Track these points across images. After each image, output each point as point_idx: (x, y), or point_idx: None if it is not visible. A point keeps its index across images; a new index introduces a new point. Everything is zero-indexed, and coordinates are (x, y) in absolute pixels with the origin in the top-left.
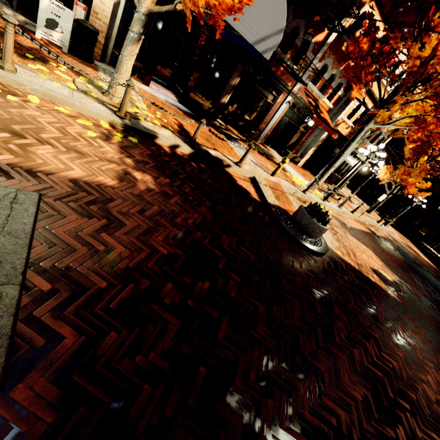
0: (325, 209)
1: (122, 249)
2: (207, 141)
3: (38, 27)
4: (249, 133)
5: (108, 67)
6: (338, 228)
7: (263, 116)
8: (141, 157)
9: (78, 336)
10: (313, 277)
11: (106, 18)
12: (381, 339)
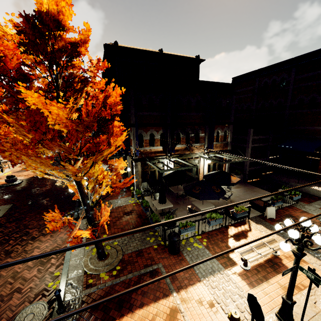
0: (7, 174)
1: (0, 202)
2: None
3: None
4: None
5: None
6: (18, 174)
7: None
8: None
9: (12, 202)
10: (26, 184)
11: None
12: (45, 180)
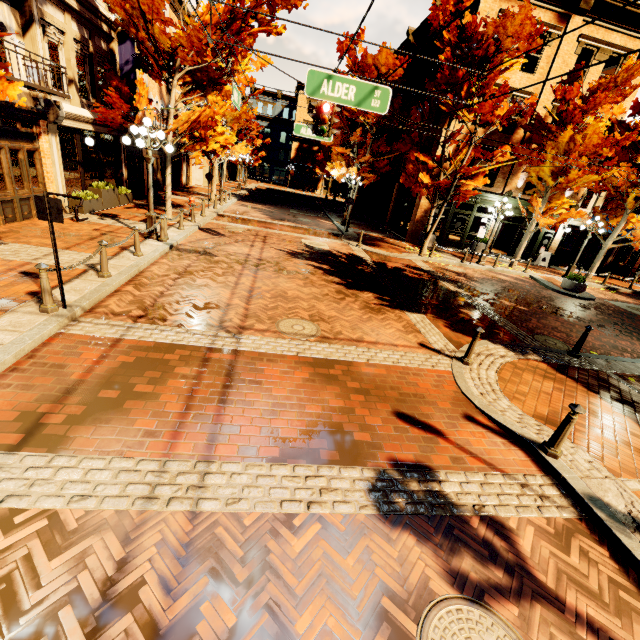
0: None
1: None
2: (626, 286)
3: (539, 263)
4: (624, 273)
5: (551, 266)
6: None
7: (635, 259)
8: (627, 296)
9: None
10: None
11: (554, 248)
12: None
